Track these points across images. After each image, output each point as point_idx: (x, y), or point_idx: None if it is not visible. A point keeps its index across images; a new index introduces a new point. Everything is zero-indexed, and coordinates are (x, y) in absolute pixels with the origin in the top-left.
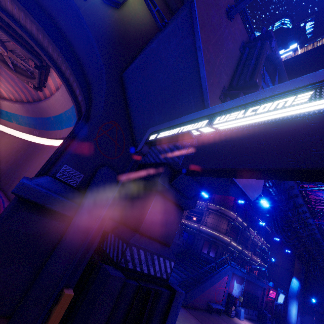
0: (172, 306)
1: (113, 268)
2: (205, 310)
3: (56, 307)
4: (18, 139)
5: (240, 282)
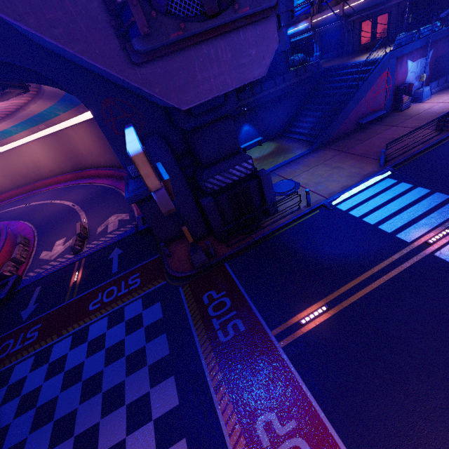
0: (263, 185)
1: (206, 198)
2: (357, 129)
3: (184, 234)
4: (84, 125)
5: (423, 54)
